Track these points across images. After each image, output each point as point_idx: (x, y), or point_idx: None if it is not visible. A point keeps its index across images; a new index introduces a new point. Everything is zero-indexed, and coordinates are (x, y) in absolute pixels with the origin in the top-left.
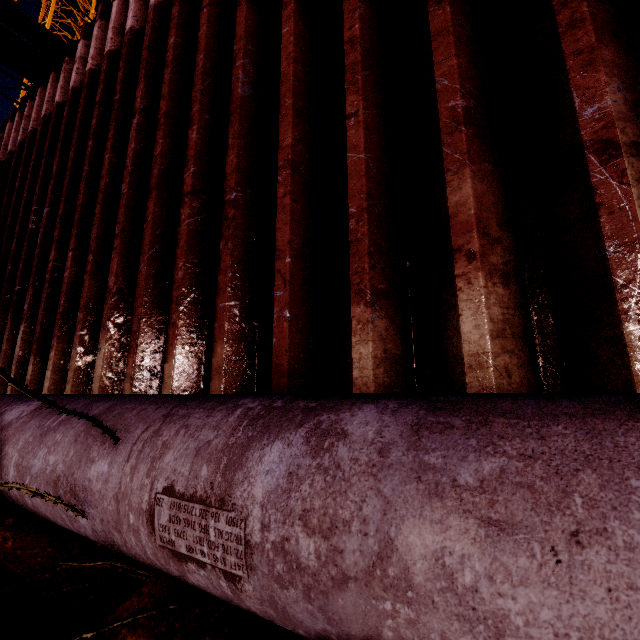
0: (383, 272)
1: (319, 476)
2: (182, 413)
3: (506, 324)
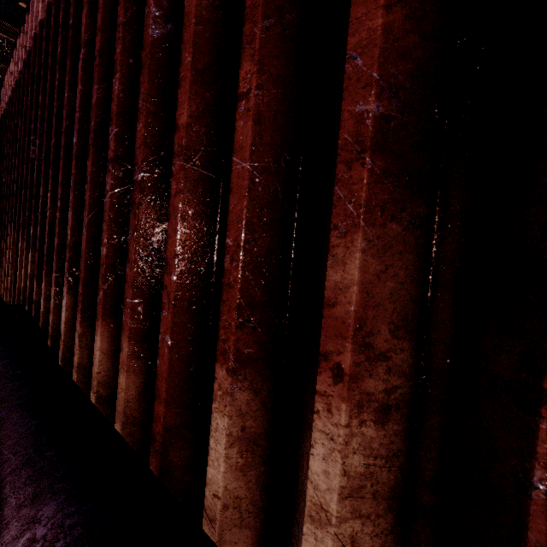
0: (253, 332)
1: None
2: (4, 494)
3: (367, 479)
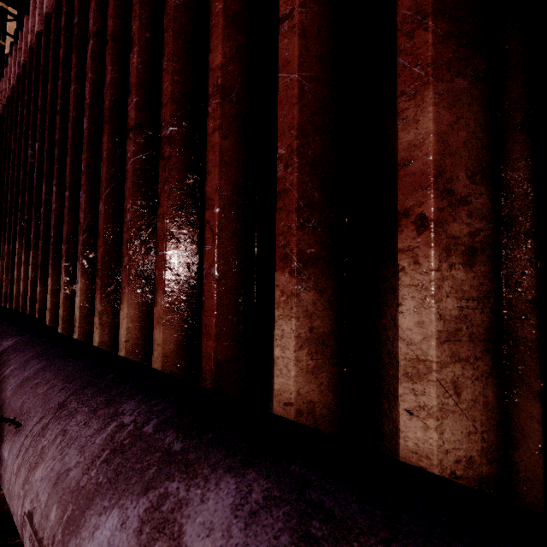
0: (314, 232)
1: None
2: (71, 407)
3: (462, 322)
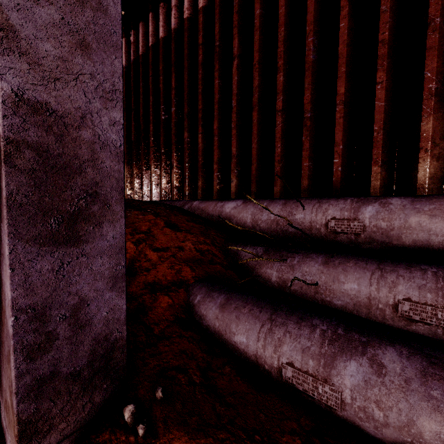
0: (386, 154)
1: (386, 211)
2: (325, 201)
3: (434, 175)
